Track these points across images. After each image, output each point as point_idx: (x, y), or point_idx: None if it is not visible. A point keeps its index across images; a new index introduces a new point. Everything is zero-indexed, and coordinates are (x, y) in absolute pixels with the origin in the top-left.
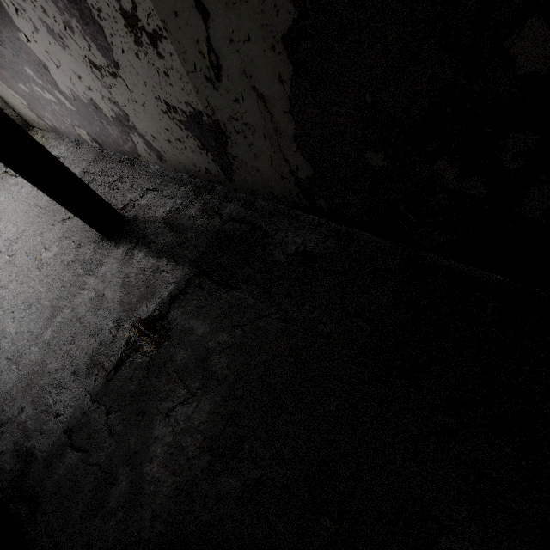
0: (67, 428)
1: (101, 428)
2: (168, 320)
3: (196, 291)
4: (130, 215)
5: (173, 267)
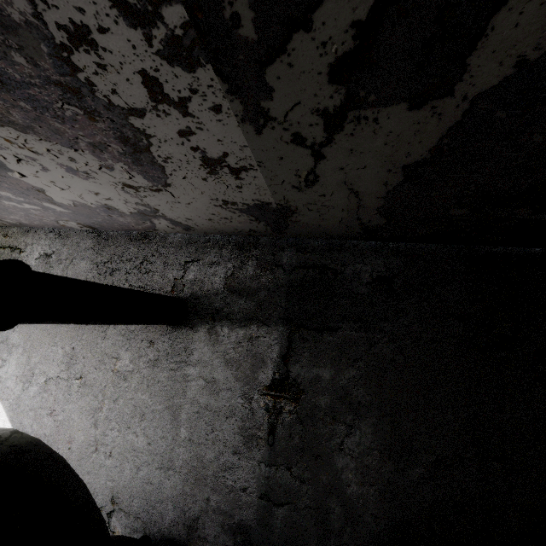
0: (261, 495)
1: (291, 481)
2: (292, 378)
3: (302, 344)
4: (185, 295)
5: (266, 331)
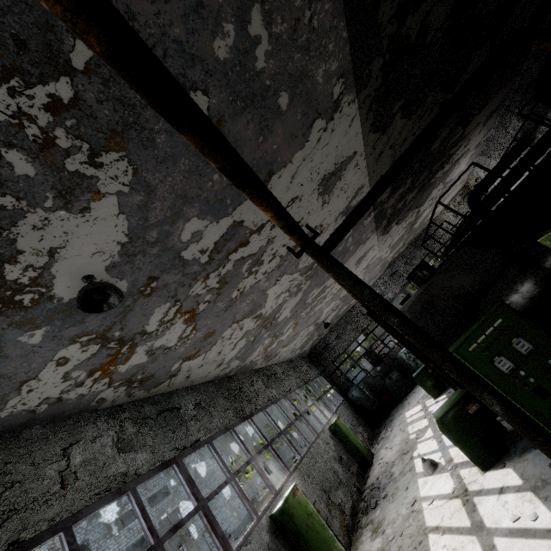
0: None
1: None
2: None
3: None
4: (519, 136)
5: (549, 115)
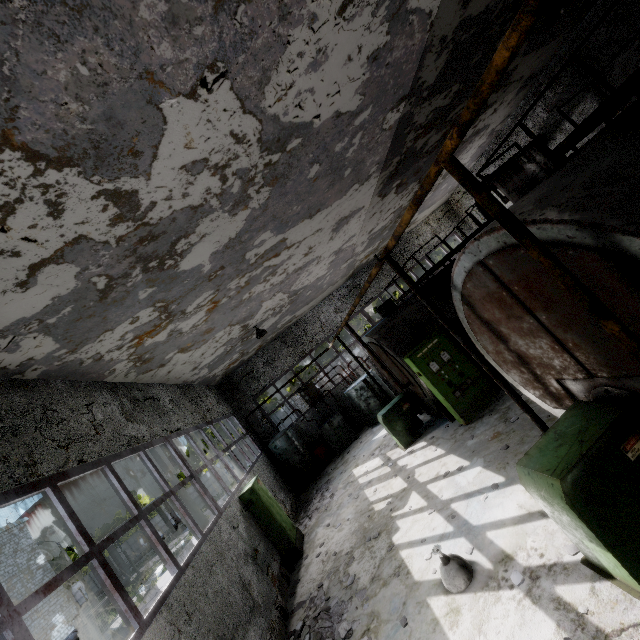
0: None
1: None
2: None
3: (604, 90)
4: (536, 134)
5: (582, 105)
